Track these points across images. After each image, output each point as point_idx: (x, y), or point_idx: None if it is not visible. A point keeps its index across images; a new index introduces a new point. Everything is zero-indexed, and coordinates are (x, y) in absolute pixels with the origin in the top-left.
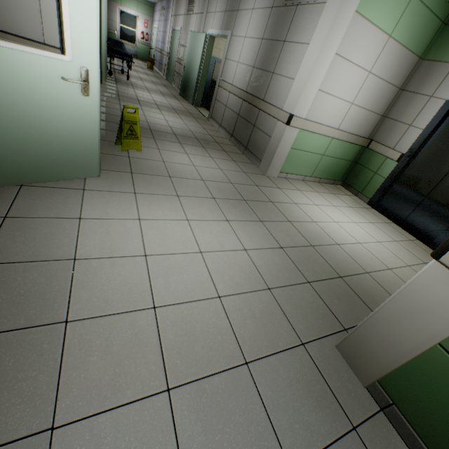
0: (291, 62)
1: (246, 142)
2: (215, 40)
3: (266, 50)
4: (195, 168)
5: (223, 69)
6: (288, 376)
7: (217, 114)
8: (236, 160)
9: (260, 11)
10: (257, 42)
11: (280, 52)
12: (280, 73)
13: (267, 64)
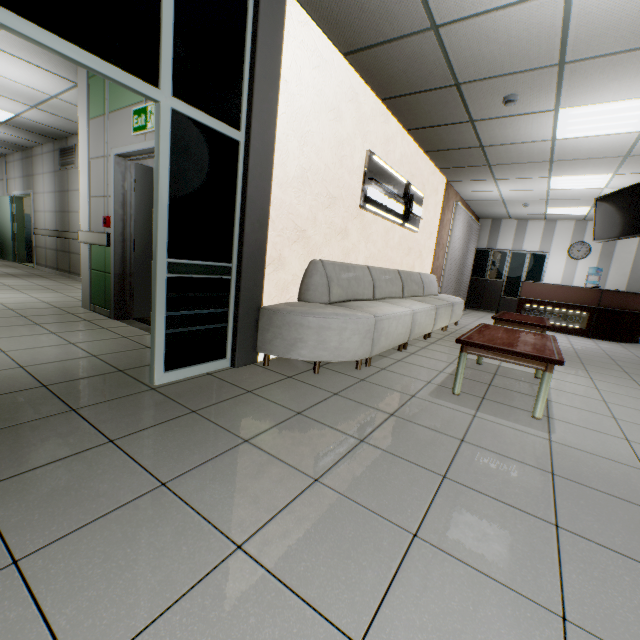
0: (76, 202)
1: (69, 267)
2: (25, 200)
3: (60, 199)
4: (1, 283)
5: (35, 220)
6: (40, 310)
7: (42, 258)
8: (57, 280)
9: (49, 174)
10: (53, 194)
11: (69, 197)
12: (73, 210)
13: (64, 207)
